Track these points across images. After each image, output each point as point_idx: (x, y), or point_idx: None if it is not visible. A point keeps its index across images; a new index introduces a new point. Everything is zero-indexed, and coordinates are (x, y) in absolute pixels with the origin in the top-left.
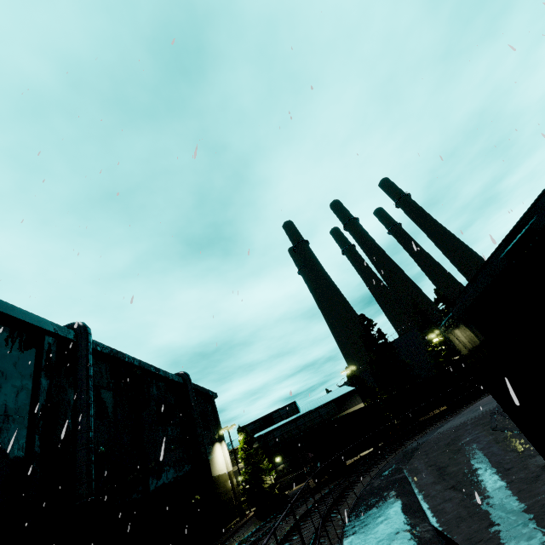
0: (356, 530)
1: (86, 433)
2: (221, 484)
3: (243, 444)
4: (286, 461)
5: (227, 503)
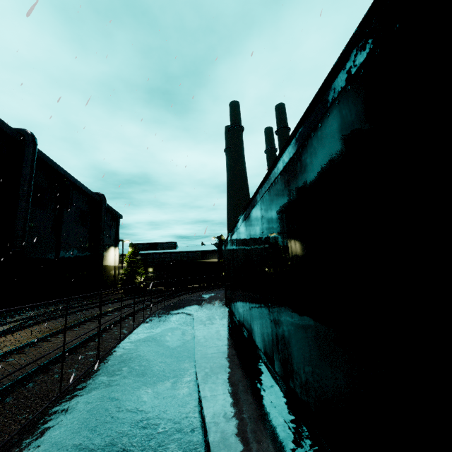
0: (167, 309)
1: (25, 212)
2: (108, 271)
3: (131, 254)
4: (155, 273)
5: (108, 282)
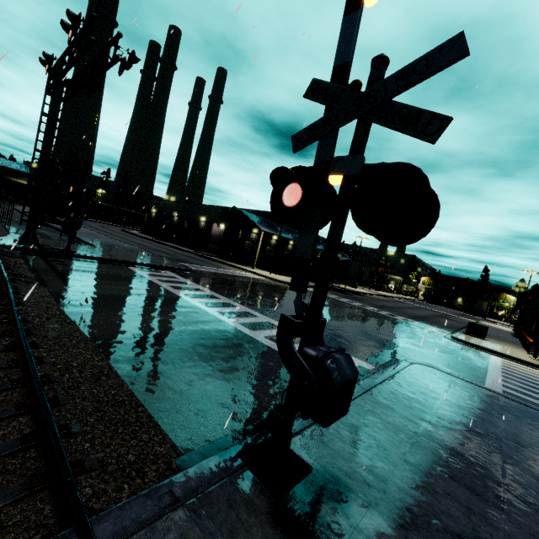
0: None
1: None
2: None
3: None
4: None
5: None
